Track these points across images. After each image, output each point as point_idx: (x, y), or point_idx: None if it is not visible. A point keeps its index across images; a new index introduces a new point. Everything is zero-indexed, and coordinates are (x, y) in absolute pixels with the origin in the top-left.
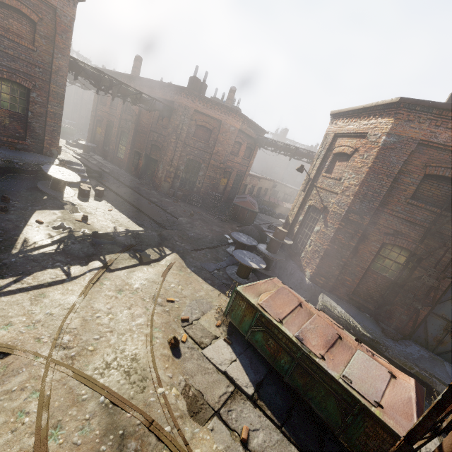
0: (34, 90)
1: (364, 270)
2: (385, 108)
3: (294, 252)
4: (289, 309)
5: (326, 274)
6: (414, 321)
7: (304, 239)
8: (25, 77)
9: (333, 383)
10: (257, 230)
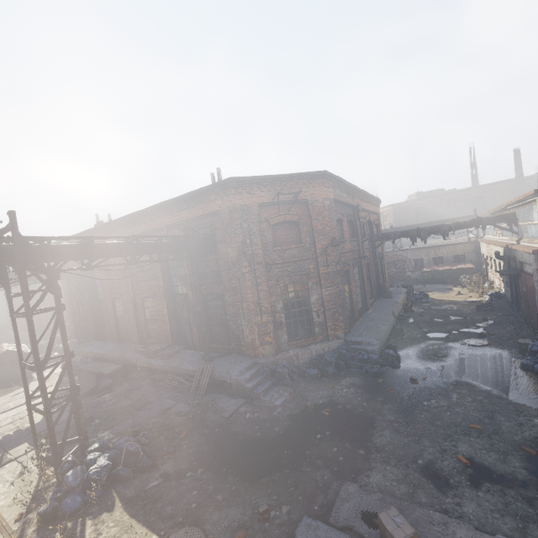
0: None
1: (79, 319)
2: None
3: None
4: None
5: (72, 330)
6: (85, 331)
7: None
8: None
9: None
10: None
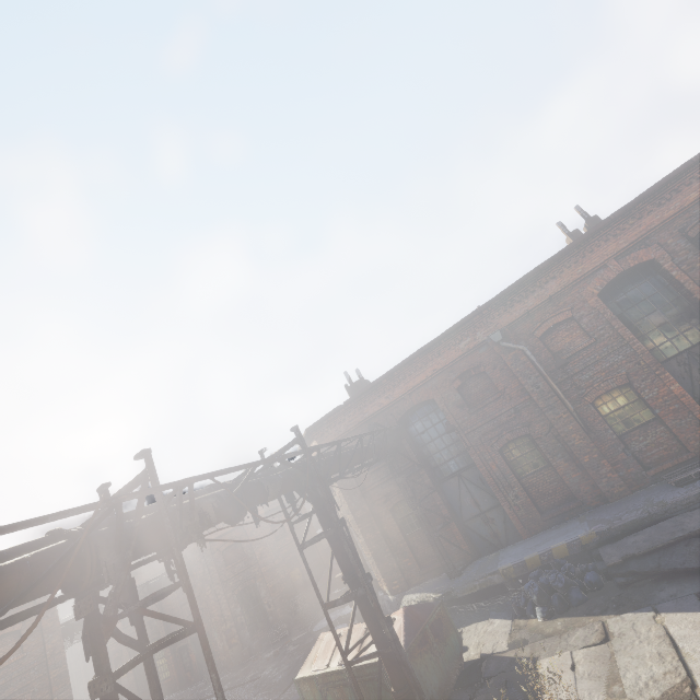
0: (34, 697)
1: (405, 542)
2: (308, 437)
3: (376, 581)
4: (332, 648)
5: (393, 575)
6: (453, 545)
7: (368, 560)
8: (22, 692)
9: (366, 670)
10: (335, 596)
